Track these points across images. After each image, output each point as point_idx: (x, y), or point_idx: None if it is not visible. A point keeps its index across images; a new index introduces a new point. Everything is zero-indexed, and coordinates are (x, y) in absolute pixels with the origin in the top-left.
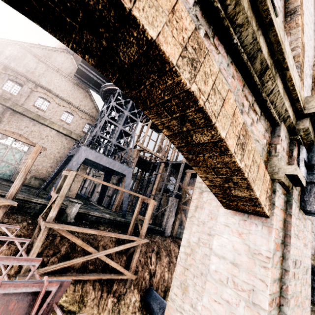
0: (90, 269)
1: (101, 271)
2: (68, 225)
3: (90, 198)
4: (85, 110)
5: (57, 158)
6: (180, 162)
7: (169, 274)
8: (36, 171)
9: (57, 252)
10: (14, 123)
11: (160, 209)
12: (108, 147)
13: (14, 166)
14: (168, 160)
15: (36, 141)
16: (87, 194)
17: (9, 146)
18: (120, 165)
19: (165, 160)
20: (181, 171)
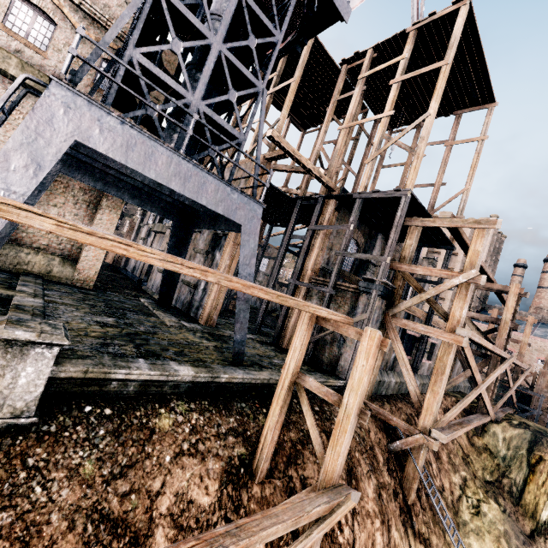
0: None
1: None
2: (0, 447)
3: (145, 284)
4: (92, 5)
5: None
6: (396, 194)
7: (383, 533)
8: None
9: None
10: None
11: None
12: (176, 130)
13: None
14: (346, 191)
15: None
16: (138, 272)
17: None
18: (221, 190)
19: (337, 190)
20: (400, 219)
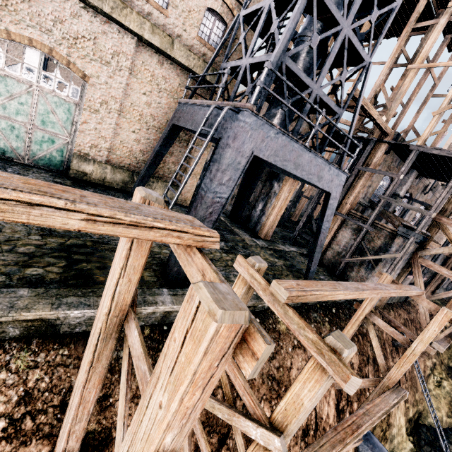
0: (287, 445)
1: (302, 440)
2: None
3: None
4: None
5: (147, 120)
6: None
7: None
8: (110, 152)
9: (225, 435)
10: (20, 5)
11: (359, 250)
12: None
13: (62, 140)
14: (399, 135)
15: (92, 71)
16: None
17: (35, 86)
18: (324, 169)
19: (392, 135)
20: None
